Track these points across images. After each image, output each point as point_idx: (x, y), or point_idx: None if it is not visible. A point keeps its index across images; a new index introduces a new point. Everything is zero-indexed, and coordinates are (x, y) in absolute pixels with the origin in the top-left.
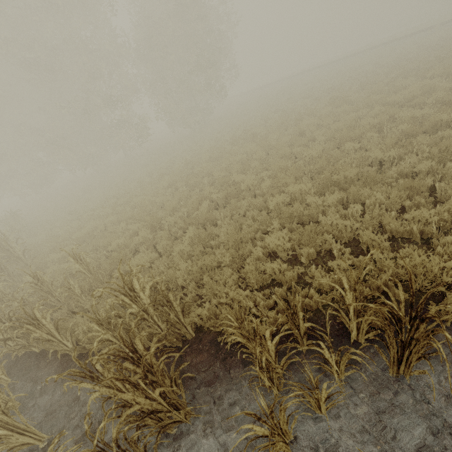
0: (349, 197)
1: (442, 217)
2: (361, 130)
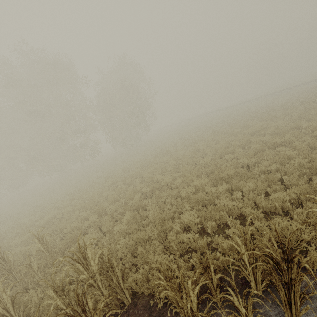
0: (232, 187)
1: (291, 197)
2: (233, 147)
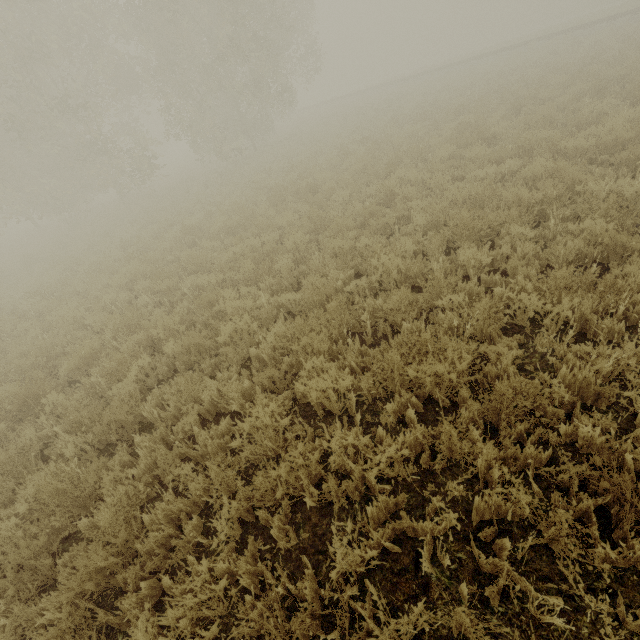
0: (437, 444)
1: None
2: (501, 216)
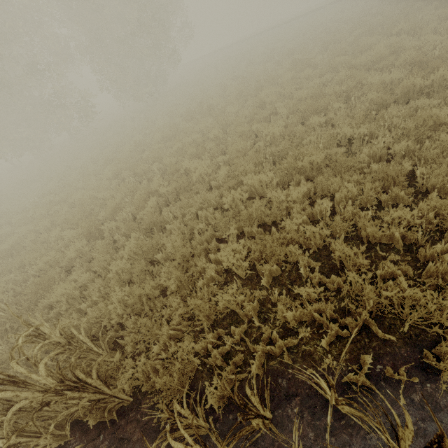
0: (316, 188)
1: (427, 218)
2: (327, 100)
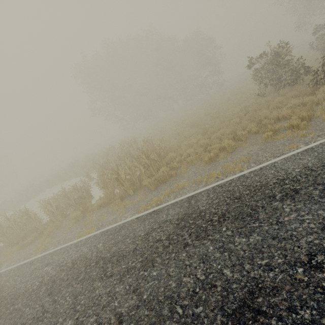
0: None
1: None
2: None
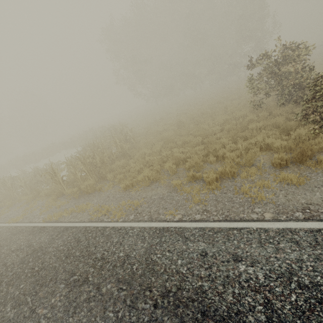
0: None
1: None
2: None
